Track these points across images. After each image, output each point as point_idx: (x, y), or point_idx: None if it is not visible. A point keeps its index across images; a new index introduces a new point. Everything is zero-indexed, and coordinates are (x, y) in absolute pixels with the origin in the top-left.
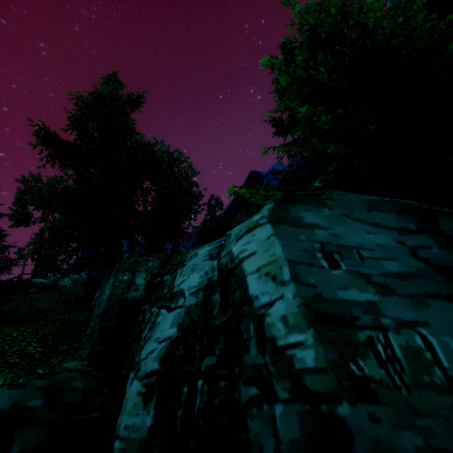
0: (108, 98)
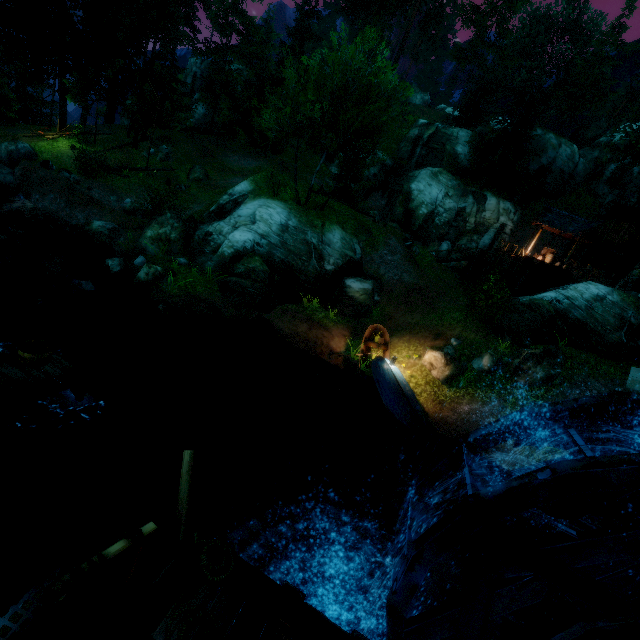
0: (618, 28)
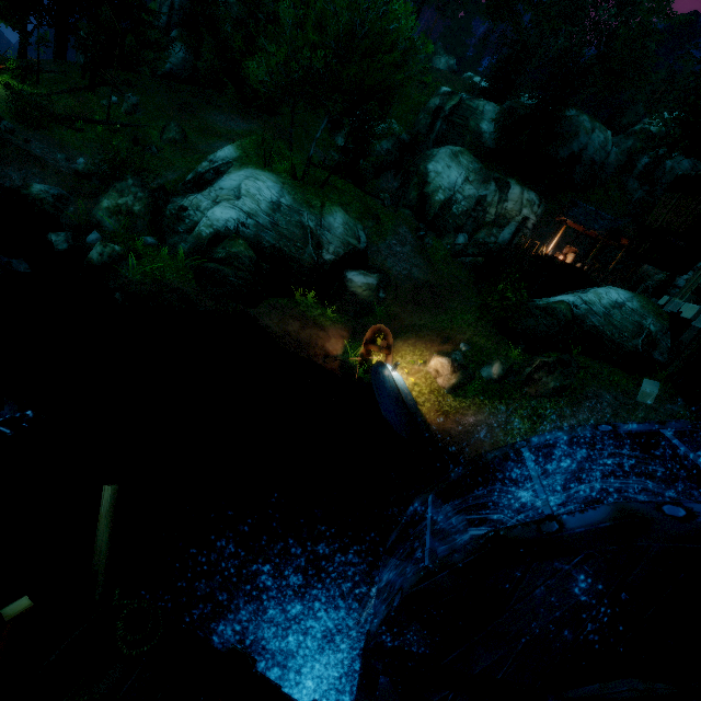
0: None
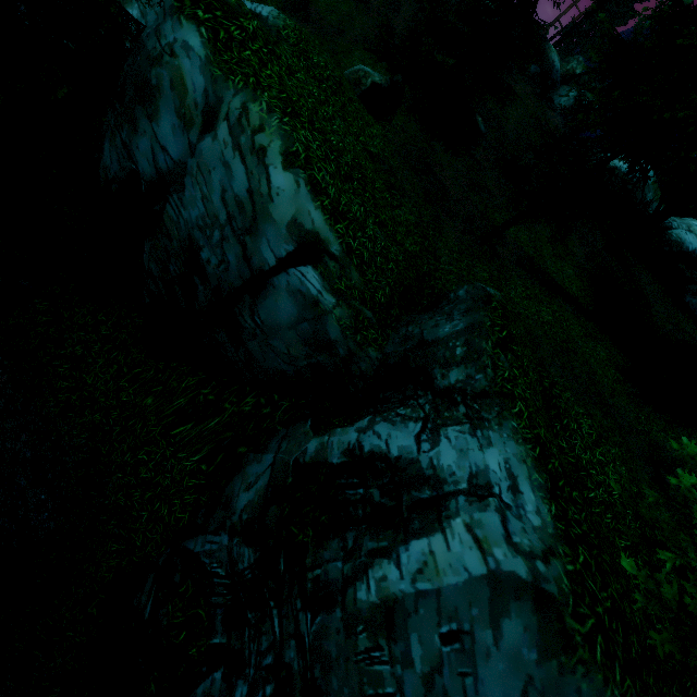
0: None
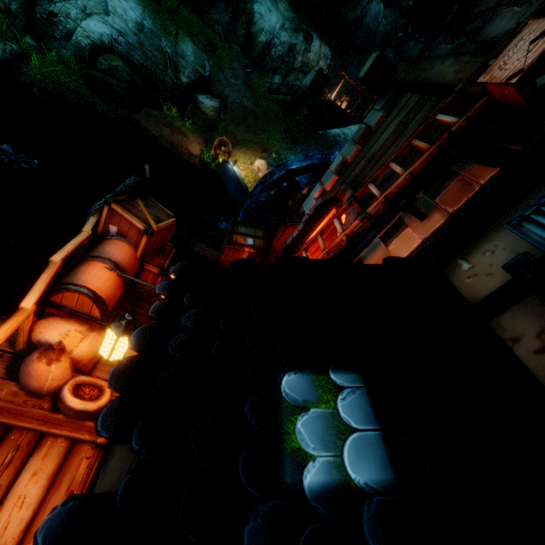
0: None
